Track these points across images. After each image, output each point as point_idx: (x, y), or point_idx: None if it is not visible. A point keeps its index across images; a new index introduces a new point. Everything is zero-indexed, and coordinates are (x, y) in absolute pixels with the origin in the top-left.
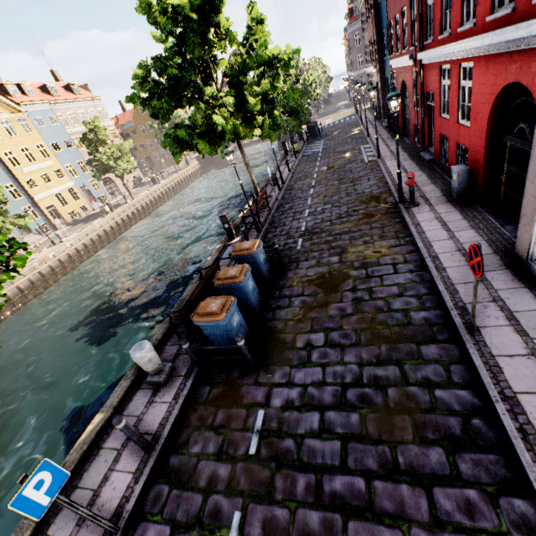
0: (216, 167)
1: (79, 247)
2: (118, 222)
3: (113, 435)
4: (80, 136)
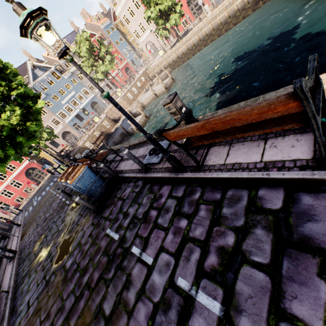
0: None
1: None
2: None
3: None
4: None
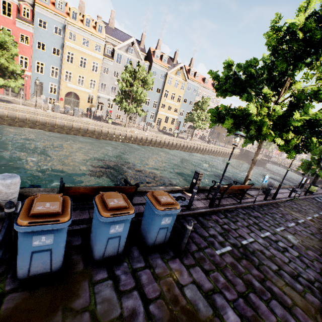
0: (247, 161)
1: (149, 138)
2: (173, 143)
3: None
4: None
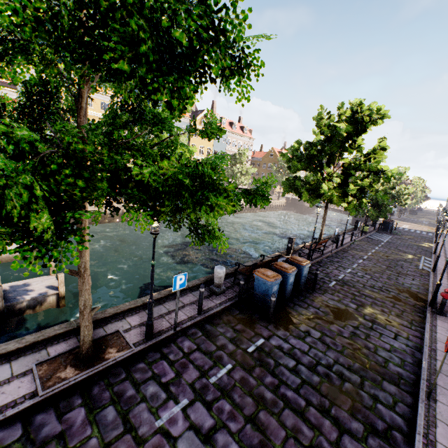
0: (296, 210)
1: None
2: None
3: (184, 297)
4: (230, 153)
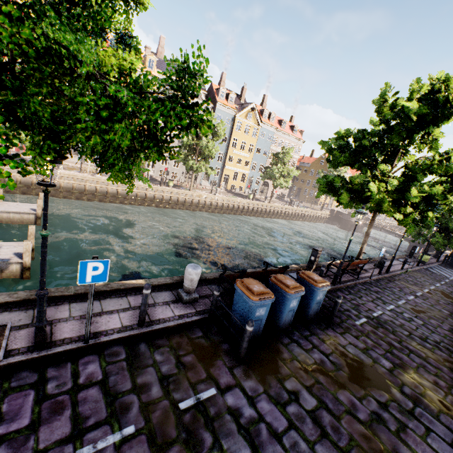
0: (340, 225)
1: (219, 203)
2: (249, 207)
3: (136, 297)
4: (275, 153)
